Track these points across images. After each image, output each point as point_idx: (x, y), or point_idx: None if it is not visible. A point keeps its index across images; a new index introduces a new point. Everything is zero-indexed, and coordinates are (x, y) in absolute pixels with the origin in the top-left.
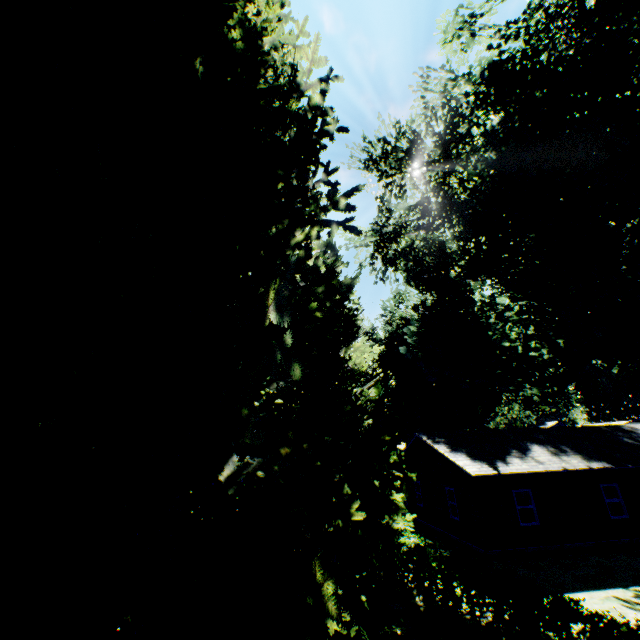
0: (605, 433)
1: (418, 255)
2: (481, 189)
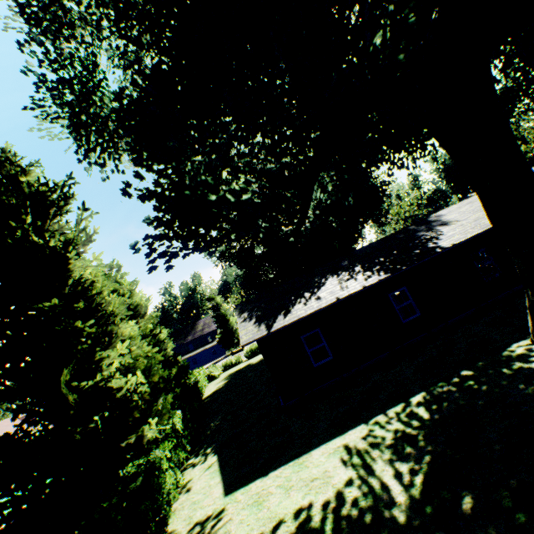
0: (408, 233)
1: (109, 127)
2: (139, 2)
